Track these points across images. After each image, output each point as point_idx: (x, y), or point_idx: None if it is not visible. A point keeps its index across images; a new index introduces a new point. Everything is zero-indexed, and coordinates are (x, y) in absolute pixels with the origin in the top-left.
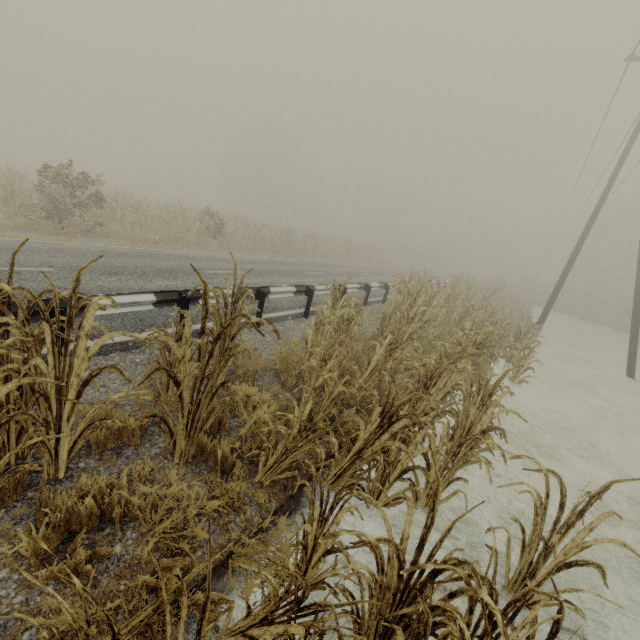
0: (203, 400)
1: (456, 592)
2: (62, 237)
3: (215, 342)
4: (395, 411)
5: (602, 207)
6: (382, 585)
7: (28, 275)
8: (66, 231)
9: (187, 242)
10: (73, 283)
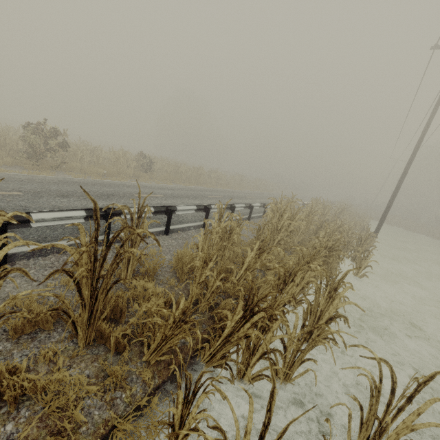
0: (99, 295)
1: None
2: (36, 171)
3: (106, 249)
4: (254, 305)
5: (418, 151)
6: None
7: (0, 197)
8: (40, 167)
9: (126, 175)
10: None
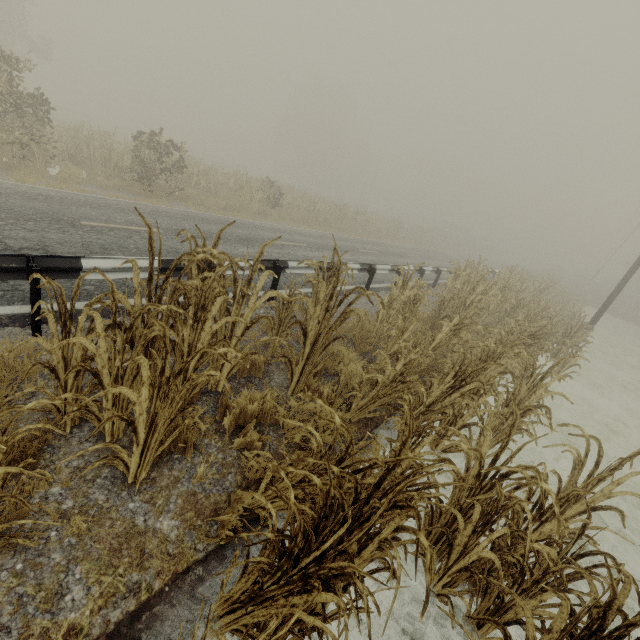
0: (319, 350)
1: (521, 486)
2: (153, 199)
3: (337, 307)
4: (467, 377)
5: None
6: (464, 480)
7: (146, 234)
8: (153, 193)
9: (250, 211)
10: (257, 254)
